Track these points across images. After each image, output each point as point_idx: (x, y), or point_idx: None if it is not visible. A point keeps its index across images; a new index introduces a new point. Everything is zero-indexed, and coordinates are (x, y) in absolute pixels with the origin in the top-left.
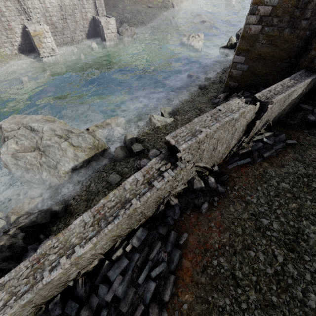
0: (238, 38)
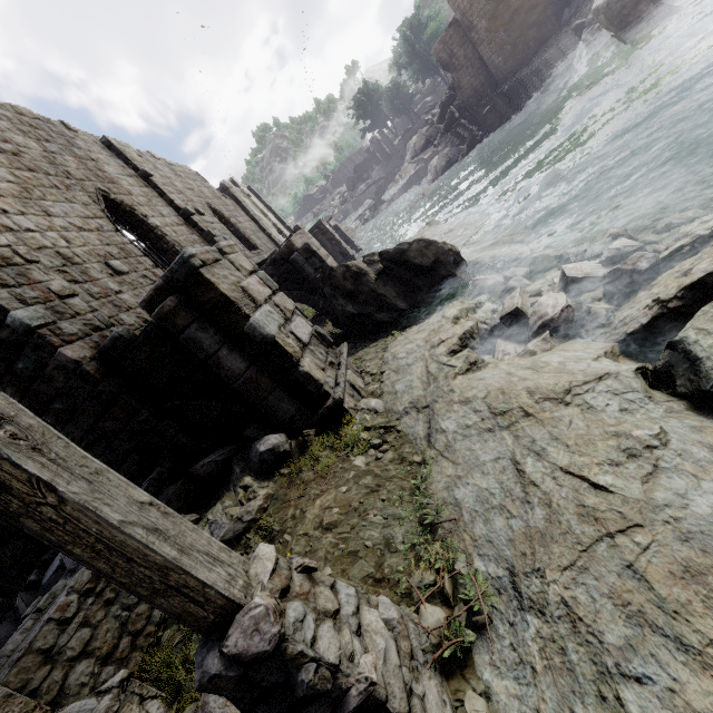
0: (428, 144)
